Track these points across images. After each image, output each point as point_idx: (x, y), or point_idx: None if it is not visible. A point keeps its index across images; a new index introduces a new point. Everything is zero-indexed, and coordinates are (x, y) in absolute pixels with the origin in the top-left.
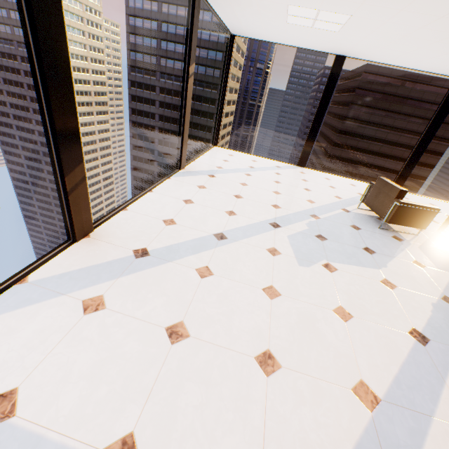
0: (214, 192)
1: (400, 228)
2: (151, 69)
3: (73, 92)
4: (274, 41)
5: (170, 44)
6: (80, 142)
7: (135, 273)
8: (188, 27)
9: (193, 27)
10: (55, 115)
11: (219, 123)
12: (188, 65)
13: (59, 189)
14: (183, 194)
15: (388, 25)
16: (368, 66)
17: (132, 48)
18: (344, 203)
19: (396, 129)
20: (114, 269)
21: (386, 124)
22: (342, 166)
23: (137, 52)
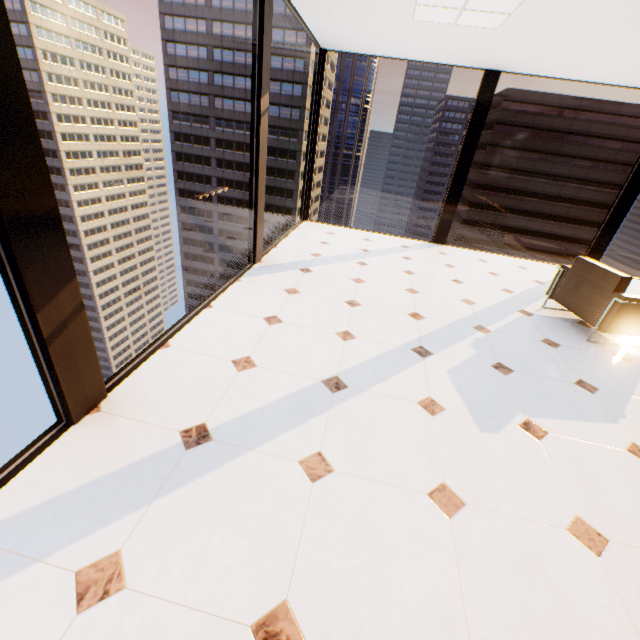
0: (313, 299)
1: (618, 337)
2: (201, 114)
3: (39, 147)
4: (388, 55)
5: (226, 78)
6: (64, 241)
7: (184, 487)
8: (255, 32)
9: (264, 33)
10: (0, 195)
11: (310, 186)
12: (258, 96)
13: (29, 335)
14: (263, 307)
15: (589, 8)
16: (510, 92)
17: (173, 86)
18: (520, 299)
19: (555, 177)
20: (145, 481)
21: (541, 171)
22: (482, 234)
23: (181, 91)
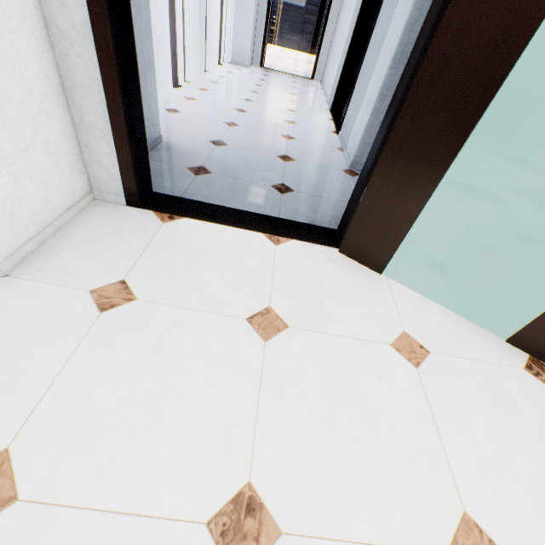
0: (269, 51)
1: None
2: None
3: None
4: None
5: None
6: None
7: None
8: None
9: None
10: None
11: None
12: None
13: None
14: None
15: None
16: None
17: None
18: None
19: None
20: None
21: None
22: None
23: None
